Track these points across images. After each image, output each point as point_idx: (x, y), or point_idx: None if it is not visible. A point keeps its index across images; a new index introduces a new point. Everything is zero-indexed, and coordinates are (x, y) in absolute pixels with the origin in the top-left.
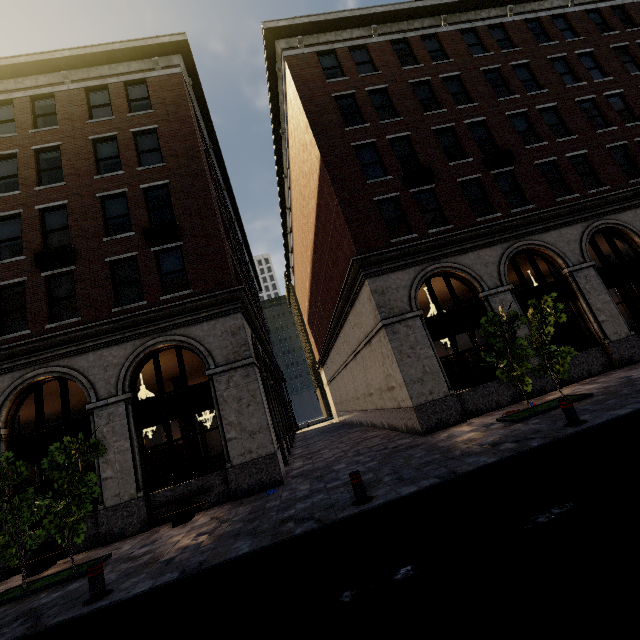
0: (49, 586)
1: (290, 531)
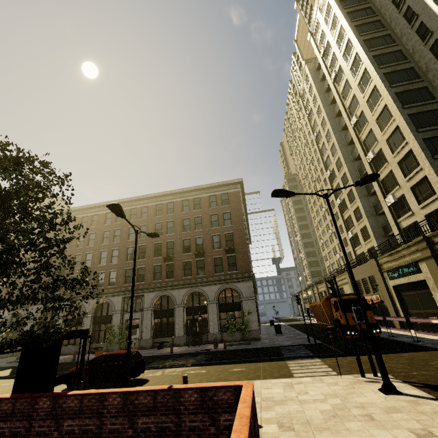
0: None
1: None
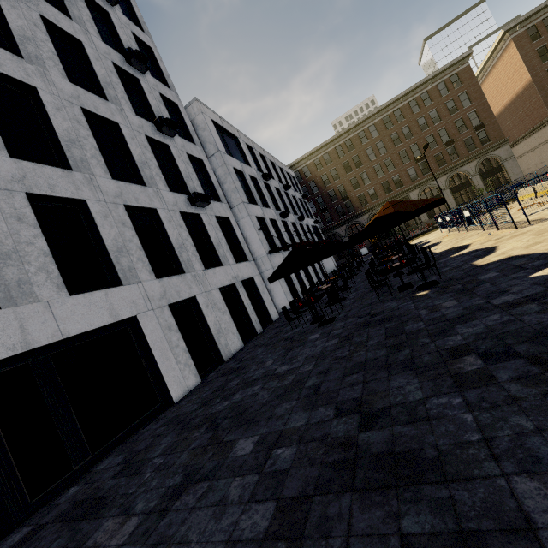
0: None
1: None
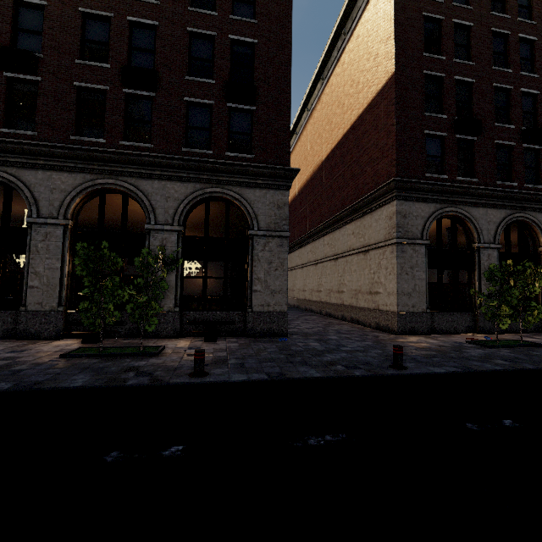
0: (127, 355)
1: (348, 372)
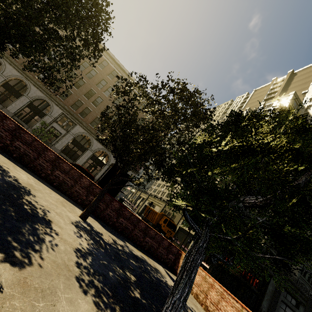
0: None
1: None
